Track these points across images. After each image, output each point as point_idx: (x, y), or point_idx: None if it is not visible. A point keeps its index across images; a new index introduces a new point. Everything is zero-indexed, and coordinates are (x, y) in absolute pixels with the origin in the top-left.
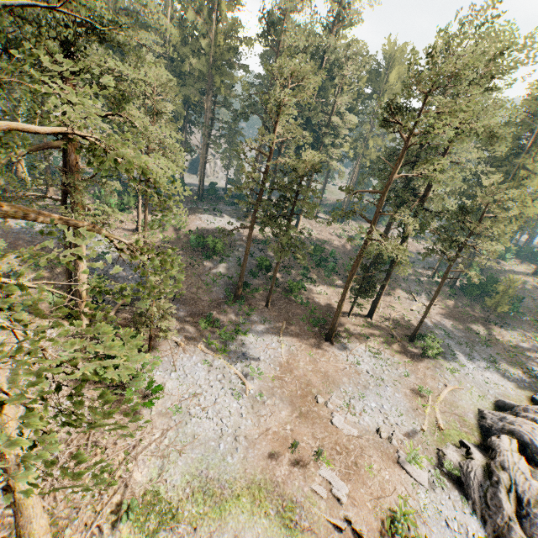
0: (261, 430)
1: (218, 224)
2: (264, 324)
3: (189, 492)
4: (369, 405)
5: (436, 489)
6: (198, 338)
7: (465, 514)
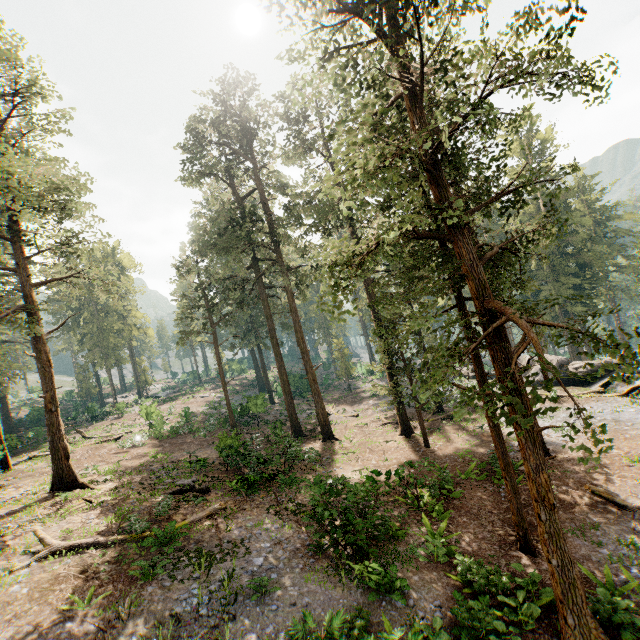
0: None
1: None
2: (632, 546)
3: None
4: None
5: None
6: None
7: None
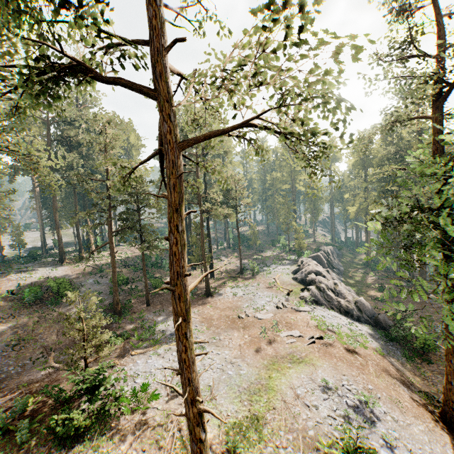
0: (238, 348)
1: (37, 276)
2: (160, 314)
3: (248, 402)
4: (262, 303)
5: (314, 310)
6: (122, 352)
7: (327, 311)
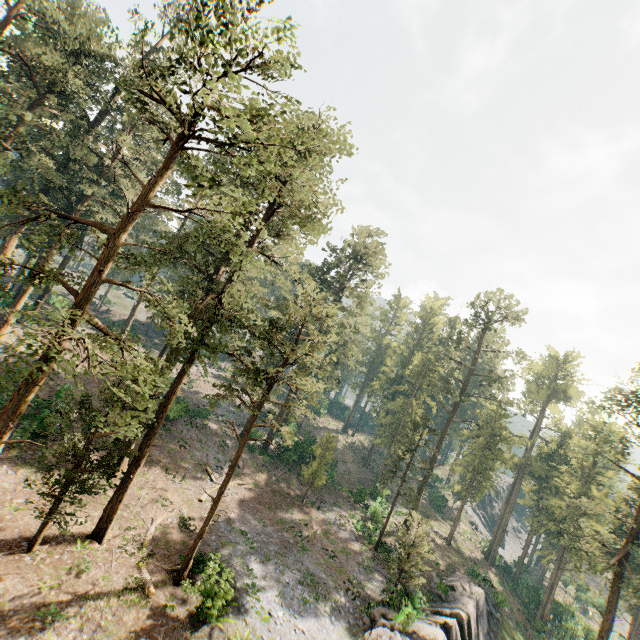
0: None
1: None
2: None
3: None
4: None
5: None
6: None
7: None
